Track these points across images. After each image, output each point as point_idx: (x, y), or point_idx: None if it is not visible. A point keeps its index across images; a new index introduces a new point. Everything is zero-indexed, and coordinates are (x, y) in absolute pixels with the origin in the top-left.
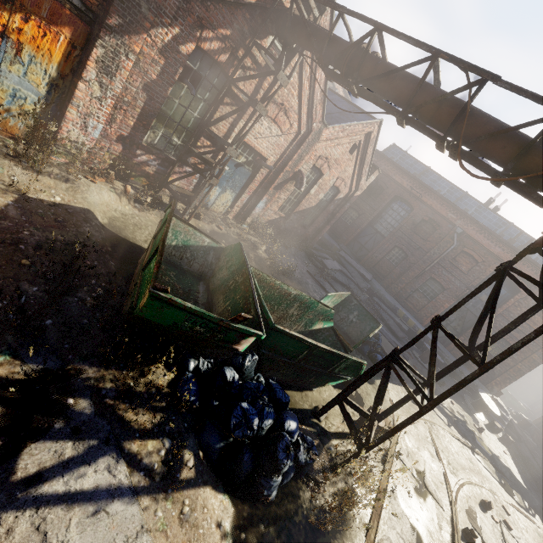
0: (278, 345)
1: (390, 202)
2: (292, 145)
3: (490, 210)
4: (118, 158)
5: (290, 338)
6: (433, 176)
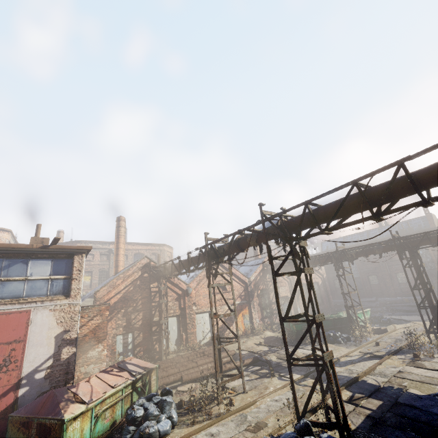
0: (324, 325)
1: (344, 263)
2: (289, 286)
3: (383, 226)
4: (263, 324)
5: (325, 321)
6: (349, 237)
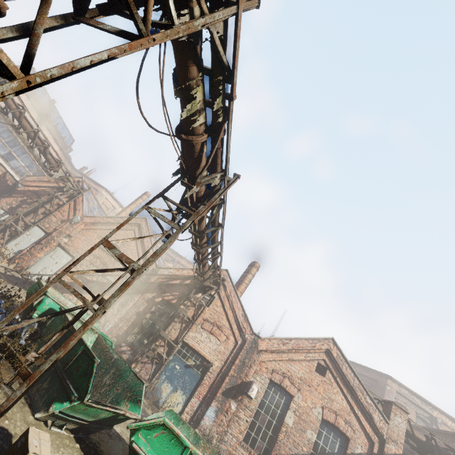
0: (53, 326)
1: None
2: (233, 353)
3: None
4: None
5: (62, 319)
6: None
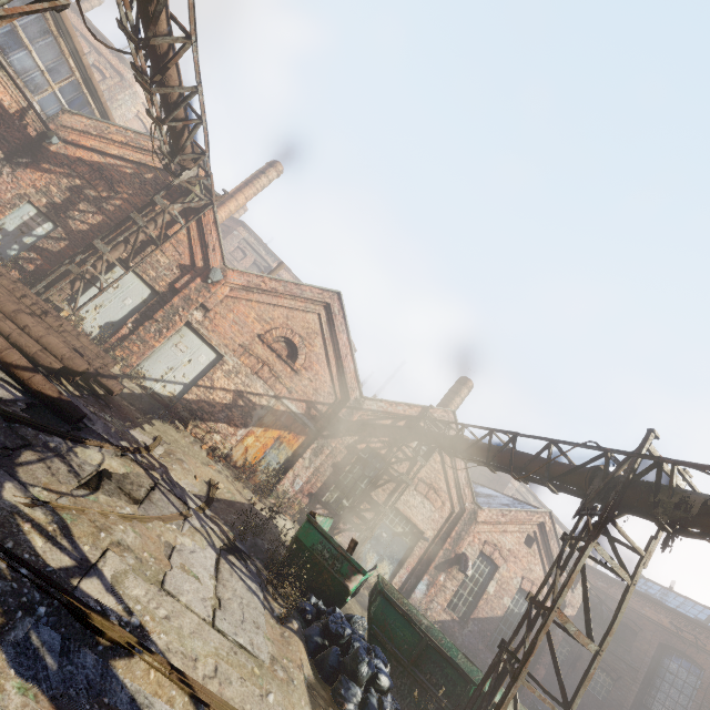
0: (388, 623)
1: (659, 656)
2: (448, 522)
3: None
4: (304, 508)
5: (399, 615)
6: None
